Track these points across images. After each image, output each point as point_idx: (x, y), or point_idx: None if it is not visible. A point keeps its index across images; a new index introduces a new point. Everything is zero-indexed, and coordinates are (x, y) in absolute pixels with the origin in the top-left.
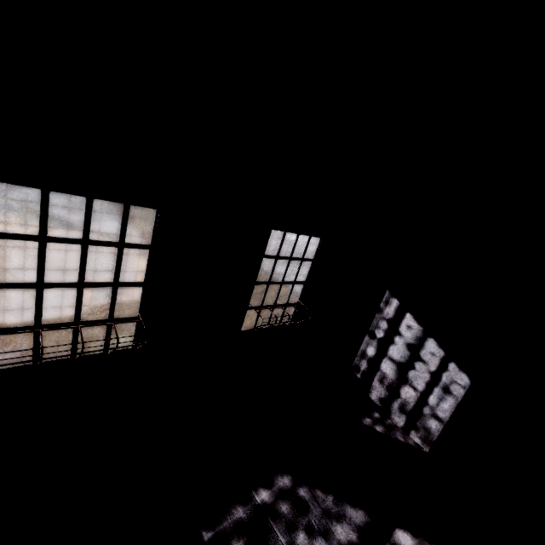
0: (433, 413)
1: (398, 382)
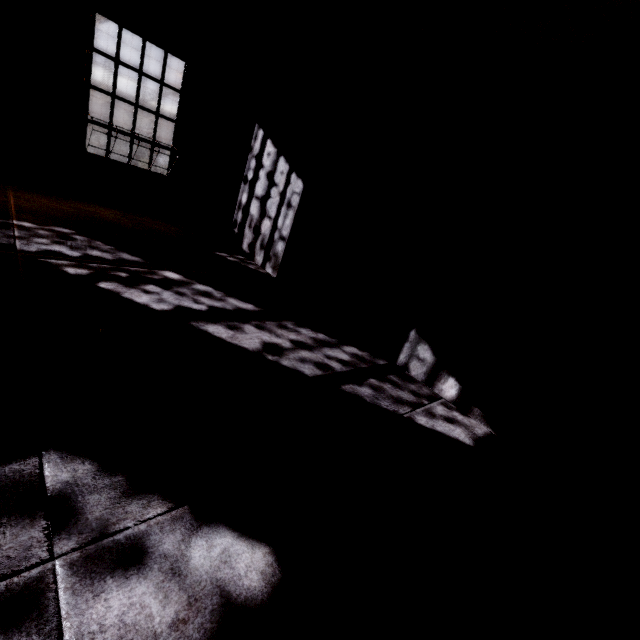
0: (280, 235)
1: (260, 219)
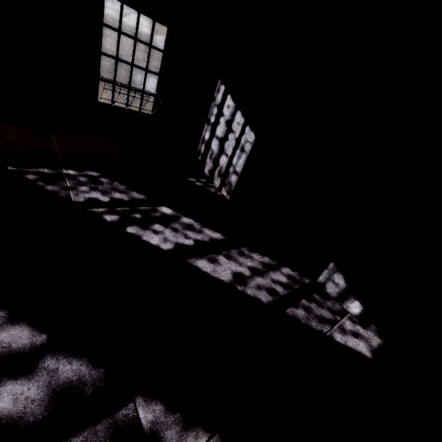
0: (234, 170)
1: (219, 154)
